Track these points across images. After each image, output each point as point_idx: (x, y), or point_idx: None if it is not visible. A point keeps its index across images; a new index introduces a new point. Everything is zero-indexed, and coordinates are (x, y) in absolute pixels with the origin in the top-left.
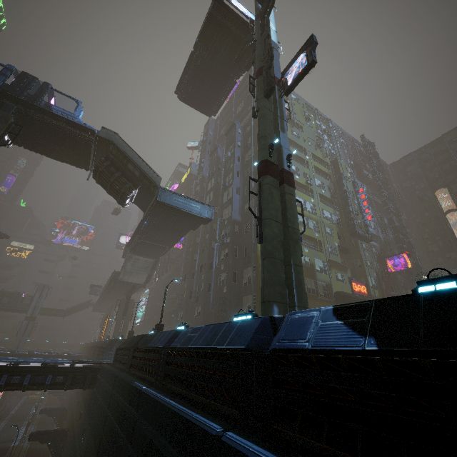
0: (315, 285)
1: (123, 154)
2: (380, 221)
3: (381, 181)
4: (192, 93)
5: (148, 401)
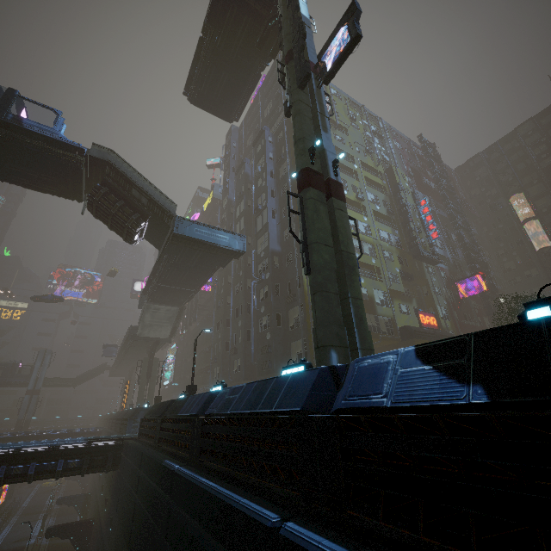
0: (376, 322)
1: (124, 177)
2: (448, 238)
3: (446, 189)
4: (206, 93)
5: (183, 484)
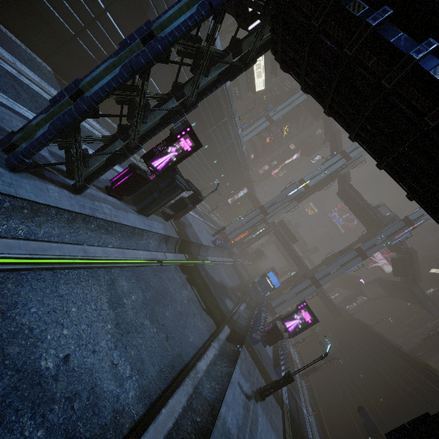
0: None
1: (411, 262)
2: None
3: None
4: None
5: (368, 337)
